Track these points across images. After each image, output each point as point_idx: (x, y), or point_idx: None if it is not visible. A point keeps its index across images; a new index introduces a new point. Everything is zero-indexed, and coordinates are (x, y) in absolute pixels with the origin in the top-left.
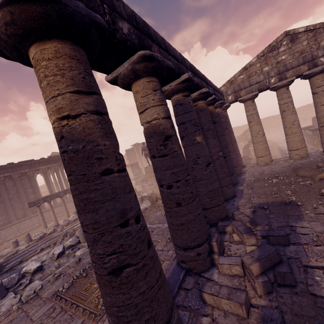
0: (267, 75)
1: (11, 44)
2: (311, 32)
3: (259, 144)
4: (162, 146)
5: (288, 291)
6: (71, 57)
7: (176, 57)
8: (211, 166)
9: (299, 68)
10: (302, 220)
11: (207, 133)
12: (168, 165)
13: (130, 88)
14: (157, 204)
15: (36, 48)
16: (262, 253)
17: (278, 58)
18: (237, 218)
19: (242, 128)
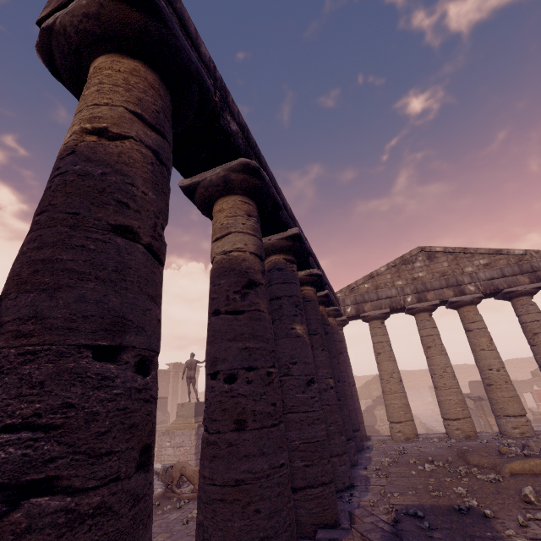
0: (401, 290)
1: (74, 44)
2: (450, 254)
3: (394, 395)
4: (239, 294)
5: None
6: (152, 86)
7: (286, 208)
8: (314, 387)
9: (443, 291)
10: None
11: (312, 339)
12: (241, 332)
13: (211, 209)
14: (177, 491)
15: (108, 58)
16: None
17: (414, 274)
18: None
19: (363, 380)
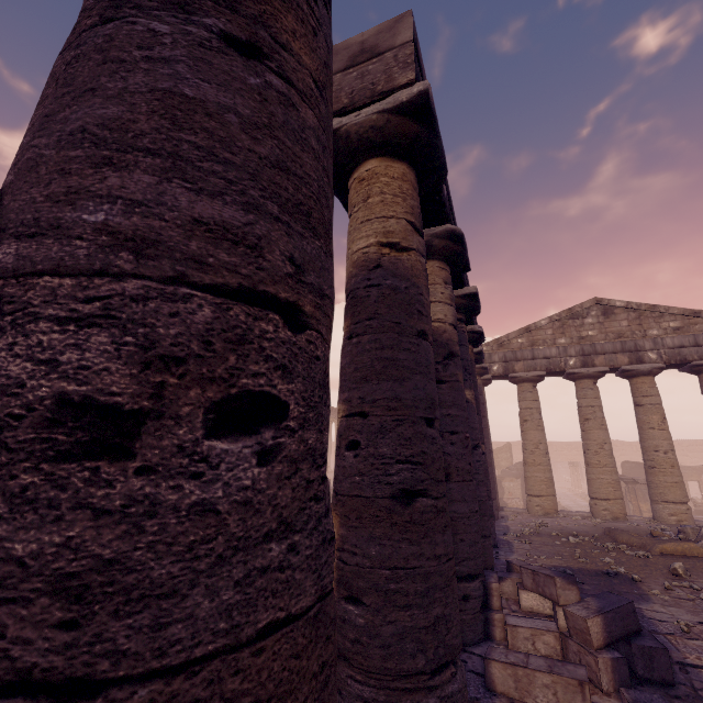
0: (563, 350)
1: (352, 147)
2: (633, 311)
3: (537, 467)
4: (441, 365)
5: (662, 693)
6: (414, 187)
7: None
8: (480, 452)
9: (616, 356)
10: (651, 602)
11: None
12: (444, 400)
13: None
14: None
15: (381, 162)
16: (607, 604)
17: (582, 332)
18: (519, 571)
19: None
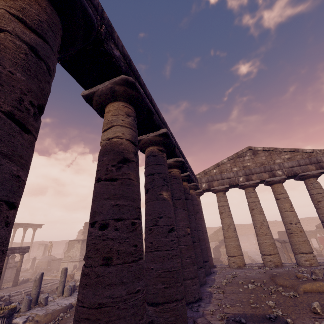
0: (236, 173)
1: None
2: (267, 151)
3: (231, 239)
4: (115, 167)
5: None
6: (39, 4)
7: (159, 116)
8: (174, 234)
9: (262, 174)
10: None
11: (177, 202)
12: (114, 193)
13: (104, 112)
14: None
15: None
16: None
17: (244, 164)
18: None
19: (214, 229)
